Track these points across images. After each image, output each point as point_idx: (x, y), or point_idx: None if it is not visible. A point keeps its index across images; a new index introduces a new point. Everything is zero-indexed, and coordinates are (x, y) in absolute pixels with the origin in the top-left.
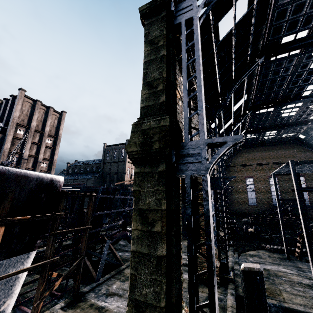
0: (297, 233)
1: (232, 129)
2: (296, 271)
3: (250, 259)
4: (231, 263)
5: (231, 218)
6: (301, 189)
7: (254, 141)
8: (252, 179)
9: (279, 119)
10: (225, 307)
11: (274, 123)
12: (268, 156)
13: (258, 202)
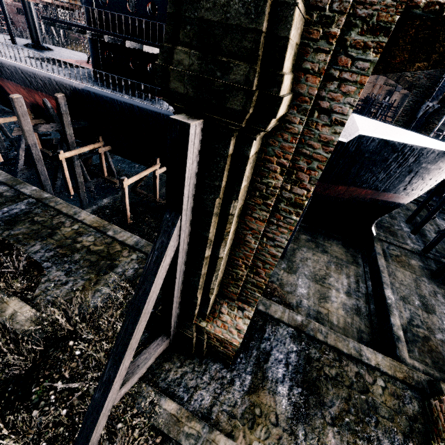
0: None
1: None
2: None
3: None
4: None
5: None
6: None
7: None
8: None
9: None
10: None
11: None
12: None
13: None
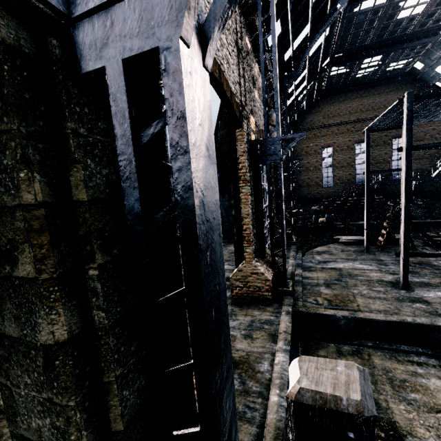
0: (385, 217)
1: (307, 49)
2: (376, 266)
3: (318, 258)
4: (291, 268)
5: (297, 208)
6: (414, 146)
7: (341, 81)
8: (331, 148)
9: (392, 25)
10: (276, 334)
11: (381, 38)
12: (360, 108)
13: (335, 182)
